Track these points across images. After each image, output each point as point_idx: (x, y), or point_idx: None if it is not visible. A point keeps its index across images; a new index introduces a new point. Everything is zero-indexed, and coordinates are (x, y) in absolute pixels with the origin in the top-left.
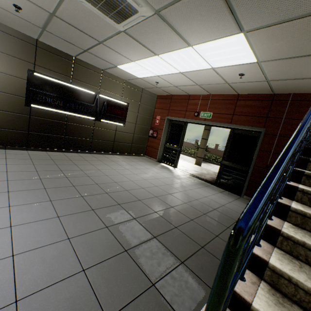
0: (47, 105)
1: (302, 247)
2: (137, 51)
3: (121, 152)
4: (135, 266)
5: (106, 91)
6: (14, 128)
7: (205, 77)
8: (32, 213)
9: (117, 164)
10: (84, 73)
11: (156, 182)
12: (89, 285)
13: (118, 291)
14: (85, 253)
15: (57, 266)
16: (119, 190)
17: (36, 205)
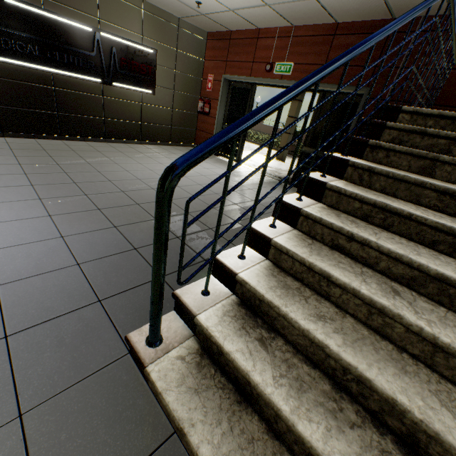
0: (13, 55)
1: (320, 225)
2: None
3: (156, 140)
4: (143, 262)
5: (112, 24)
6: None
7: None
8: (13, 212)
9: (146, 157)
10: None
11: (201, 180)
12: (83, 276)
13: (117, 281)
14: (82, 250)
15: (46, 260)
16: (142, 189)
17: (19, 204)
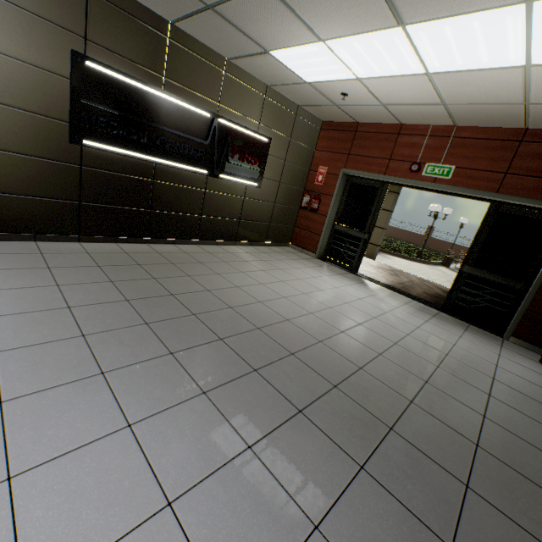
0: (116, 142)
1: None
2: (353, 13)
3: (251, 240)
4: None
5: (231, 110)
6: (50, 194)
7: (481, 88)
8: (189, 443)
9: (259, 271)
10: (189, 66)
11: (353, 313)
12: None
13: None
14: None
15: None
16: (309, 343)
17: (183, 414)
